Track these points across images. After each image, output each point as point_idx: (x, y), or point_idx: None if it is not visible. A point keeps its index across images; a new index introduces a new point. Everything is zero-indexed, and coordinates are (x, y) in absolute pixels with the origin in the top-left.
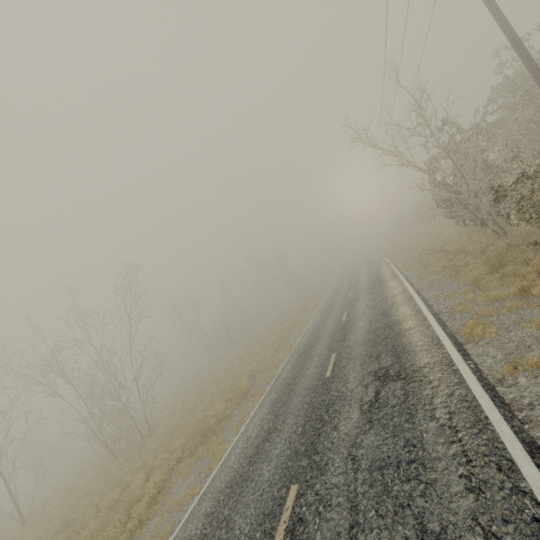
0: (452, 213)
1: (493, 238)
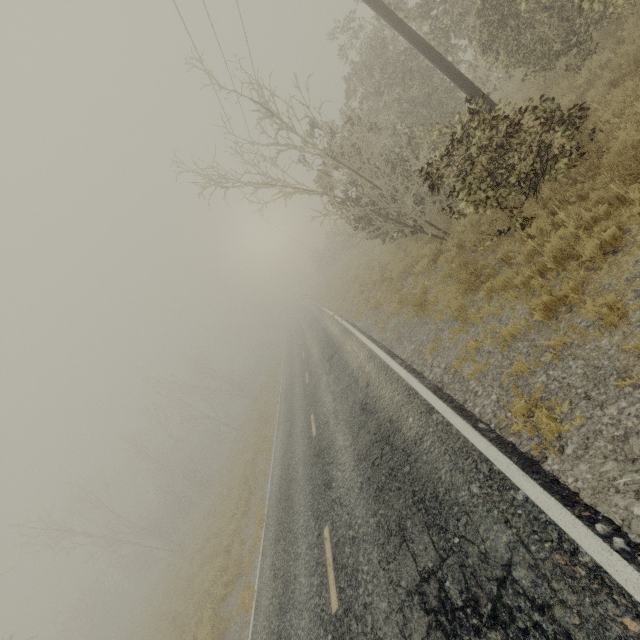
0: (377, 232)
1: (435, 244)
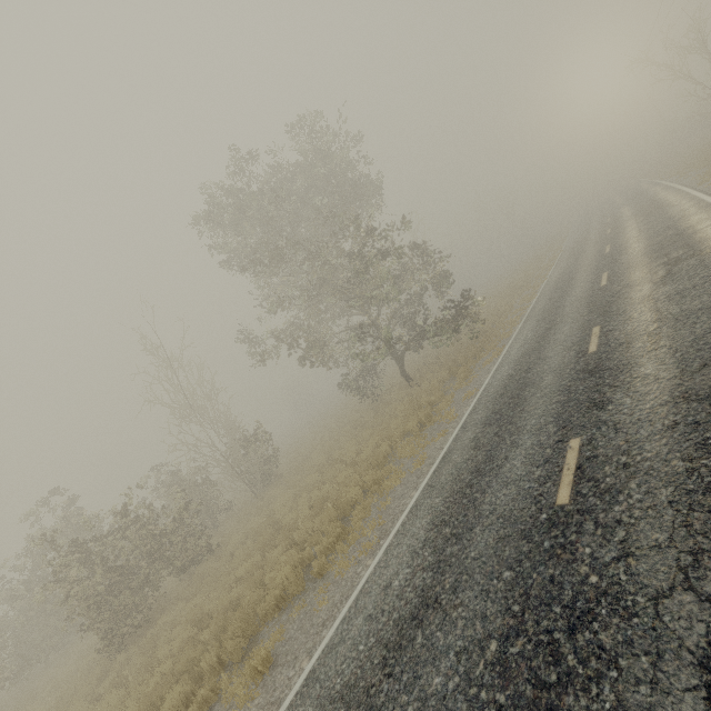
0: None
1: None
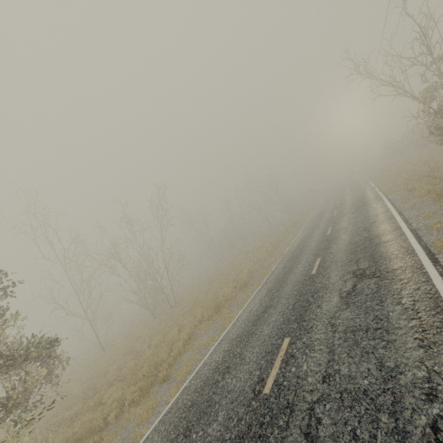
0: None
1: None
